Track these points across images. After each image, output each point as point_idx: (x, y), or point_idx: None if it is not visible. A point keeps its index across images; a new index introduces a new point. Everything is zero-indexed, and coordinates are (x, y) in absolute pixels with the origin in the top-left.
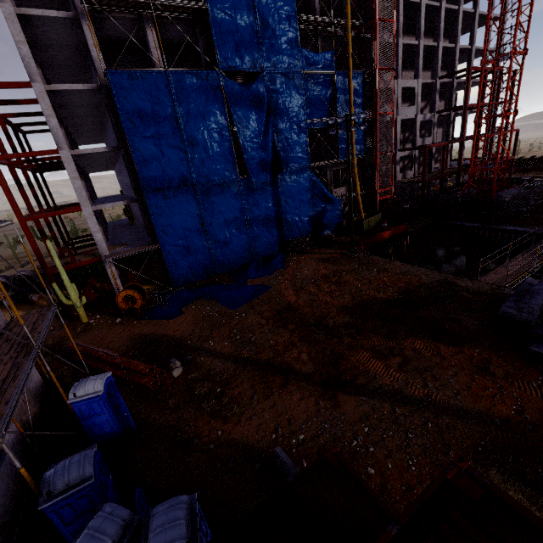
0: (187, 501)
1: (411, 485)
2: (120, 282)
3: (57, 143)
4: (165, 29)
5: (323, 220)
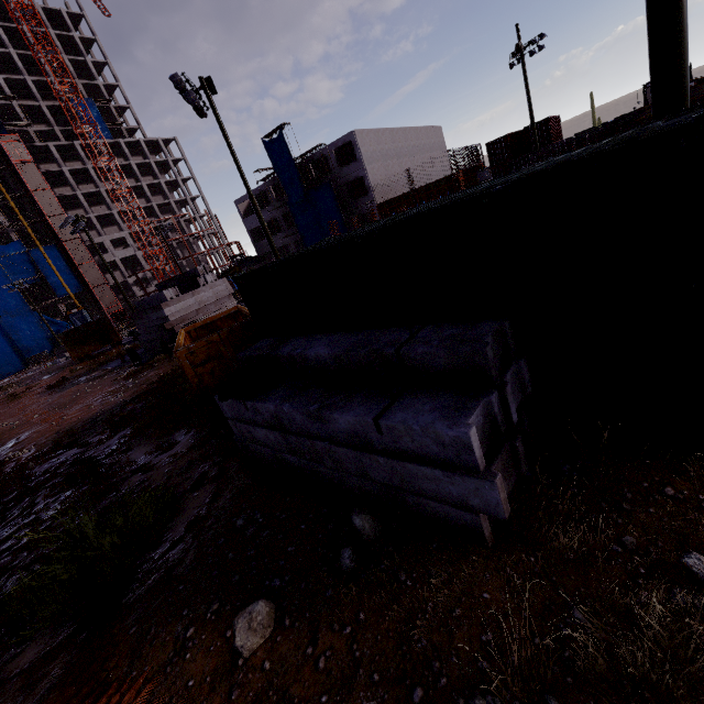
0: None
1: None
2: None
3: None
4: None
5: None
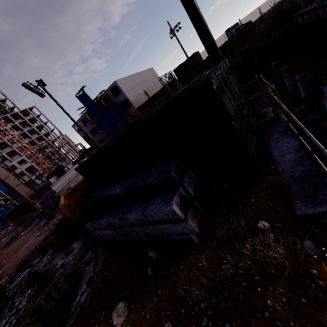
0: None
1: None
2: None
3: None
4: None
5: None
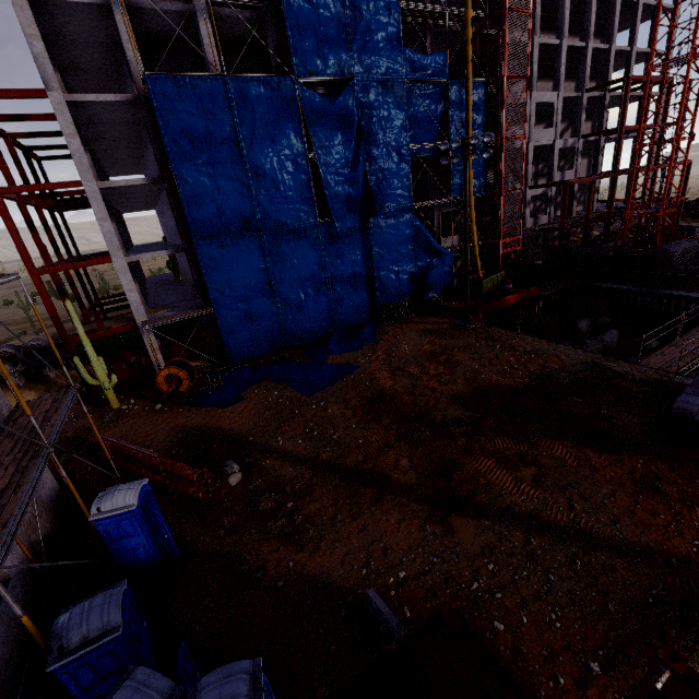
0: (248, 669)
1: (556, 649)
2: (161, 357)
3: (80, 173)
4: (224, 20)
5: (428, 278)
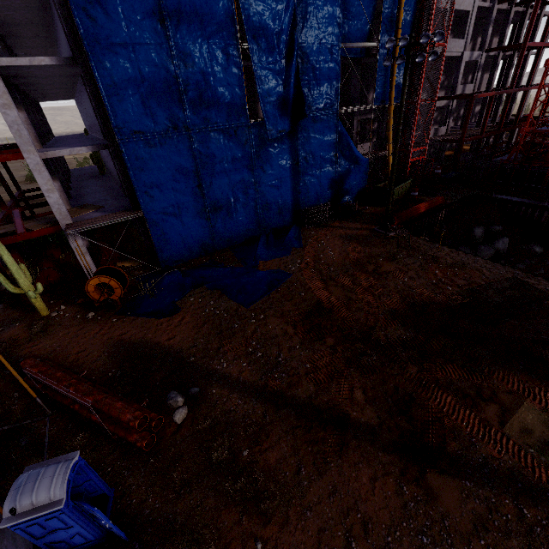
0: None
1: None
2: (90, 260)
3: None
4: None
5: (345, 184)
